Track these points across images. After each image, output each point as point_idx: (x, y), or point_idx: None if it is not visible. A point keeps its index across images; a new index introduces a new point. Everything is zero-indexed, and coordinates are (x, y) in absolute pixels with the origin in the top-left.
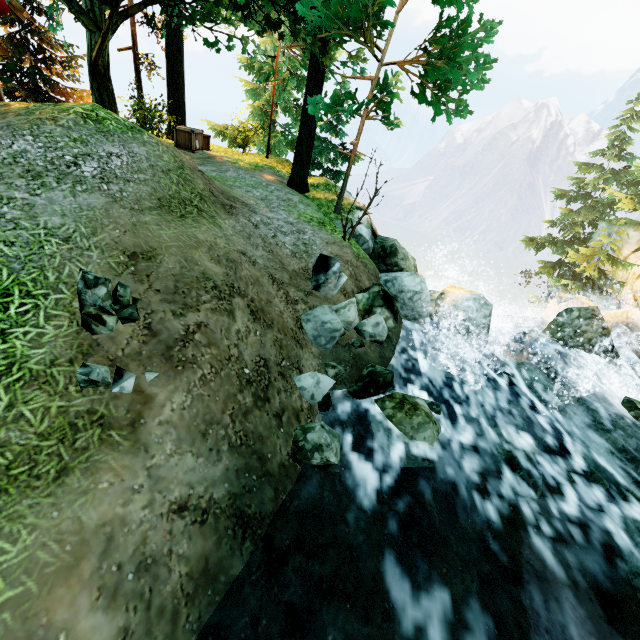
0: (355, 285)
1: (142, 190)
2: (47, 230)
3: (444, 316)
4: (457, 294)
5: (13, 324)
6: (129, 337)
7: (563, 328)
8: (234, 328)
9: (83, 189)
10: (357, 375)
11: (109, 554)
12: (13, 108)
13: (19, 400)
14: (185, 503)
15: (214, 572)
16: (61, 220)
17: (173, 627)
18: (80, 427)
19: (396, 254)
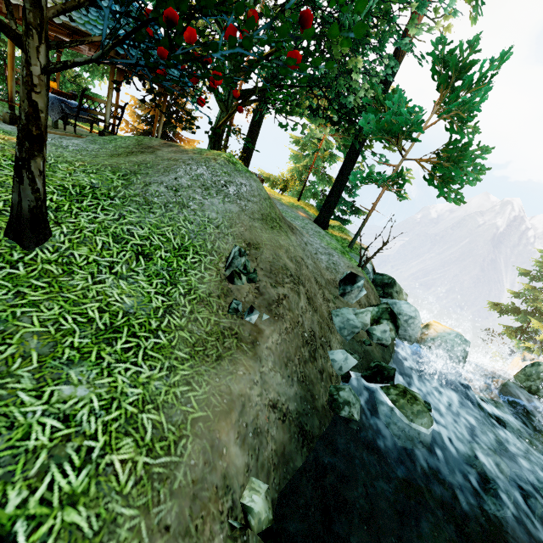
0: (366, 300)
1: (255, 207)
2: (209, 219)
3: (428, 342)
4: (440, 328)
5: (189, 267)
6: (247, 292)
7: (530, 378)
8: (300, 304)
9: (228, 200)
10: (366, 365)
11: (242, 414)
12: (187, 148)
13: (195, 310)
14: (276, 404)
15: (287, 458)
16: (216, 215)
17: (267, 480)
18: (226, 335)
19: (393, 287)
